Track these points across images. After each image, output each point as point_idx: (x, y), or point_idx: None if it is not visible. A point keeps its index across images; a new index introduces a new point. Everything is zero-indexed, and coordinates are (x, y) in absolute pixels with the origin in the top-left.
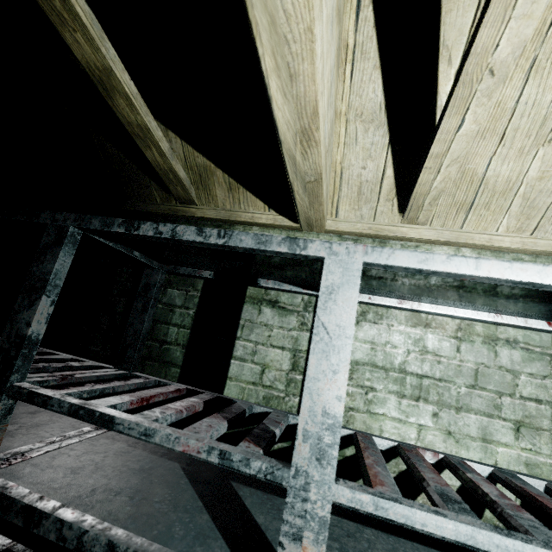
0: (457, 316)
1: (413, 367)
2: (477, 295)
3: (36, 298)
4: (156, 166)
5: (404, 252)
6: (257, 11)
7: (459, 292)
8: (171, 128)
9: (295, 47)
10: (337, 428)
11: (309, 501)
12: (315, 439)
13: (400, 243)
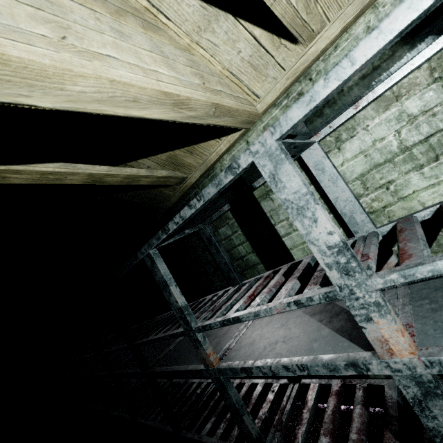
0: (417, 66)
1: (412, 139)
2: (404, 47)
3: (169, 290)
4: (152, 183)
5: (293, 108)
6: (89, 107)
7: (385, 63)
8: (137, 159)
9: (118, 93)
10: (343, 250)
11: (359, 298)
12: (335, 265)
13: (320, 61)
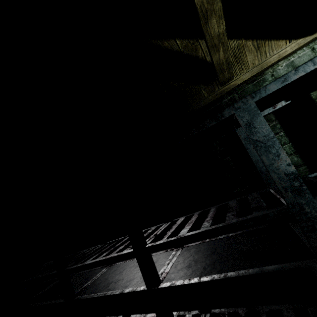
0: None
1: None
2: None
3: (277, 150)
4: (216, 65)
5: None
6: None
7: None
8: None
9: None
10: None
11: None
12: None
13: None
